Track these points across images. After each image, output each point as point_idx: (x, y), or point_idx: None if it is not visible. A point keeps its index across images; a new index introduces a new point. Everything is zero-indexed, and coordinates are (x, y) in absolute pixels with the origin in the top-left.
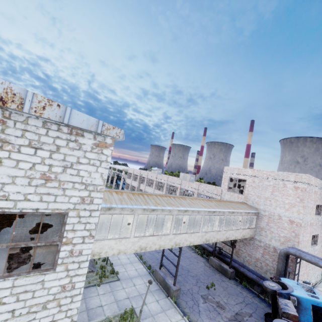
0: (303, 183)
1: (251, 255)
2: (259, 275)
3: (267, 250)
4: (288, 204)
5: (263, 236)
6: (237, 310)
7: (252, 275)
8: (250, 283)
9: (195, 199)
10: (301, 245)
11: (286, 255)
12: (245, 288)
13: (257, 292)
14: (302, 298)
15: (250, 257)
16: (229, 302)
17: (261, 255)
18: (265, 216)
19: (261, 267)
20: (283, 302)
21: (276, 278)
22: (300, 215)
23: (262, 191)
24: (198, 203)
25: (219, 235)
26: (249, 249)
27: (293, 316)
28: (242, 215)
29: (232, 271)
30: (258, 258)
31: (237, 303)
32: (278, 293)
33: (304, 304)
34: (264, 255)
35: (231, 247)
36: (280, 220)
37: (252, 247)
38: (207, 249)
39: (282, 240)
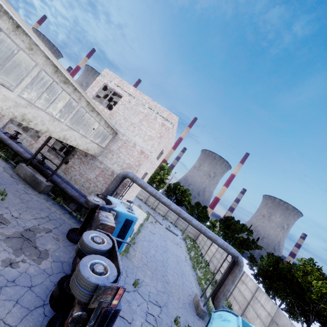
0: (170, 123)
1: (83, 175)
2: (83, 194)
3: (104, 173)
4: (149, 136)
5: (108, 158)
6: (31, 226)
7: (74, 192)
8: (67, 201)
9: (37, 37)
10: (137, 175)
11: (123, 177)
12: (58, 205)
13: (72, 209)
14: (121, 213)
15: (81, 176)
16: (22, 216)
17: (95, 177)
18: (121, 140)
19: (88, 188)
20: (104, 215)
21: (104, 195)
22: (152, 149)
23: (132, 115)
24: (39, 42)
25: (54, 125)
26: (85, 169)
27: (109, 228)
28: (100, 123)
29: (48, 185)
30: (90, 179)
31: (36, 218)
32: (100, 207)
33: (120, 218)
34: (98, 177)
35: (63, 157)
36: (133, 148)
37: (89, 167)
38: (22, 154)
39: (124, 166)
